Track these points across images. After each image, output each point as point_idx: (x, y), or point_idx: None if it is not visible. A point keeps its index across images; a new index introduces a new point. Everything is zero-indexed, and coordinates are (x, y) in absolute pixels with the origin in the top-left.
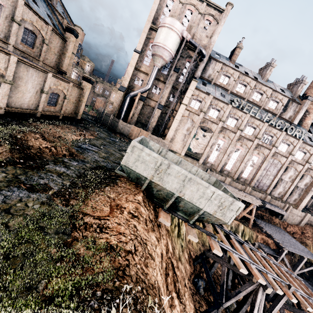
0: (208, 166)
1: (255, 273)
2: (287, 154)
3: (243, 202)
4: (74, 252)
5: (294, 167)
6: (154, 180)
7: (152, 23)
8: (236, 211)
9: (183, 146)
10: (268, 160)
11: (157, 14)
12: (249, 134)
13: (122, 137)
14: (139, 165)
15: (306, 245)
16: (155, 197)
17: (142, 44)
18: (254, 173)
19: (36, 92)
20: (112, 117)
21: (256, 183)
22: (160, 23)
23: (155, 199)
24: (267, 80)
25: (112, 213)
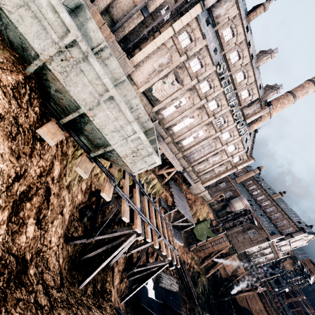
0: (159, 117)
1: (137, 222)
2: (225, 143)
3: (169, 163)
4: None
5: (221, 155)
6: (51, 67)
7: None
8: (150, 165)
9: (146, 81)
10: (209, 140)
11: None
12: (210, 109)
13: None
14: (27, 19)
15: (192, 209)
16: (54, 101)
17: None
18: (192, 145)
19: None
20: None
21: (188, 153)
22: None
23: (53, 104)
24: (258, 68)
25: None
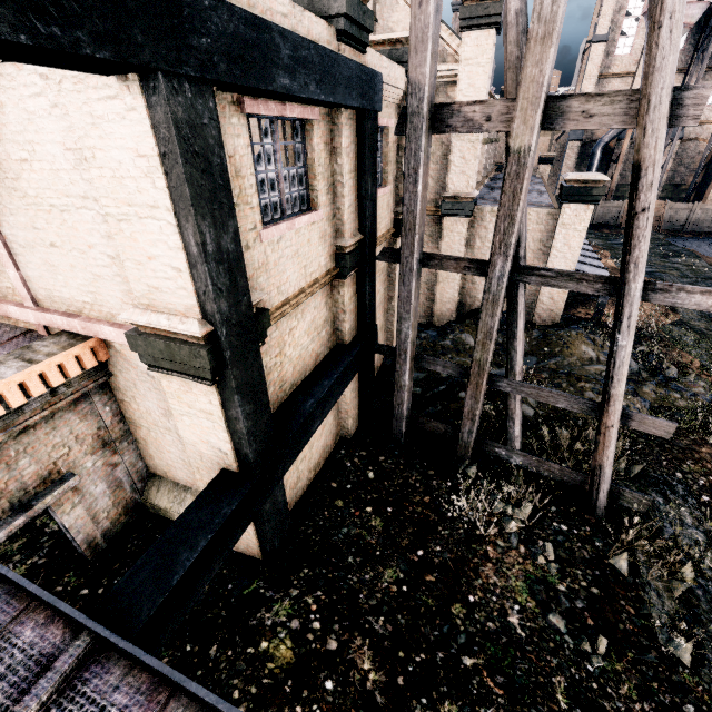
0: None
1: None
2: None
3: None
4: None
5: None
6: None
7: None
8: None
9: None
10: None
11: None
12: None
13: (613, 230)
14: None
15: None
16: None
17: (610, 15)
18: None
19: None
20: None
21: None
22: None
23: None
24: None
25: None
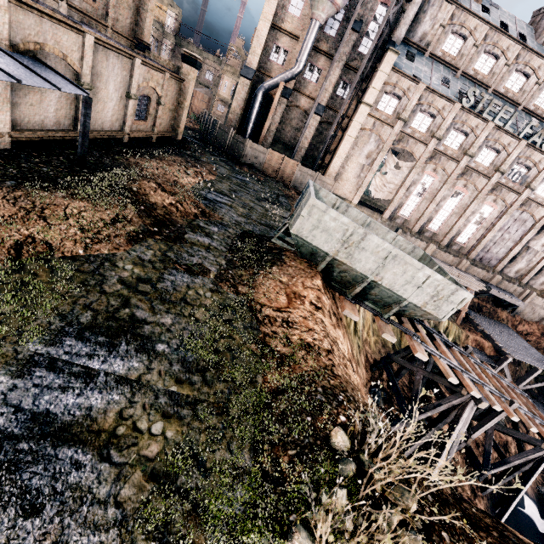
0: (397, 222)
1: (468, 383)
2: None
3: None
4: (273, 349)
5: None
6: (339, 257)
7: None
8: (459, 303)
9: (356, 187)
10: (510, 214)
11: None
12: (484, 164)
13: (253, 172)
14: (318, 235)
15: None
16: (334, 281)
17: None
18: (479, 236)
19: (120, 98)
20: (233, 134)
21: (479, 253)
22: None
23: (334, 283)
24: None
25: (292, 304)
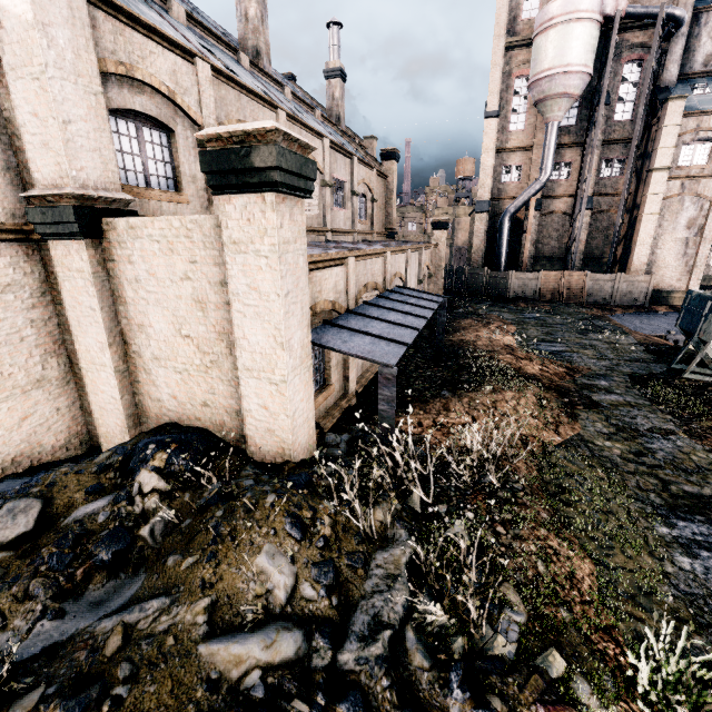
0: None
1: None
2: None
3: None
4: None
5: None
6: None
7: (506, 34)
8: None
9: (686, 270)
10: None
11: (511, 10)
12: None
13: (531, 304)
14: None
15: None
16: None
17: (498, 93)
18: None
19: (415, 288)
20: (488, 273)
21: None
22: (524, 23)
23: None
24: None
25: None
